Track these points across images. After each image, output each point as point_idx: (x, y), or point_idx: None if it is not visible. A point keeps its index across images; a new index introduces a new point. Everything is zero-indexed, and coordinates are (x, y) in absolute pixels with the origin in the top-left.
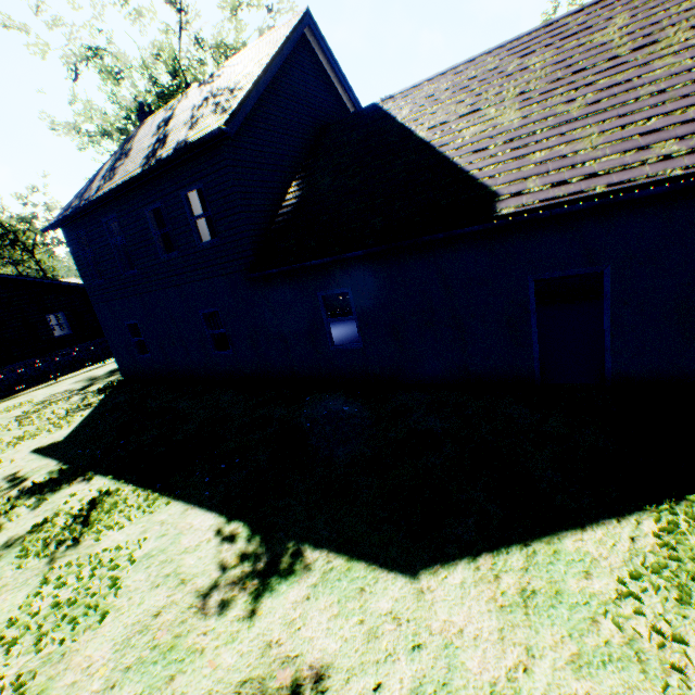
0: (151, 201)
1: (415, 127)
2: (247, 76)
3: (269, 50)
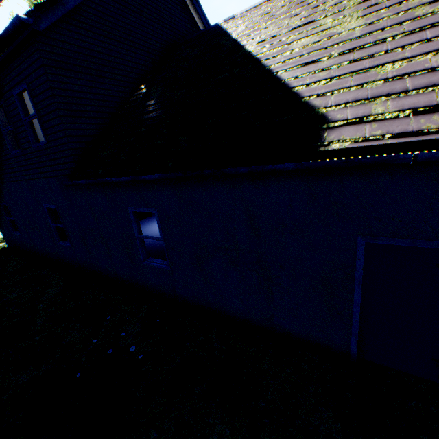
0: None
1: (246, 41)
2: None
3: None
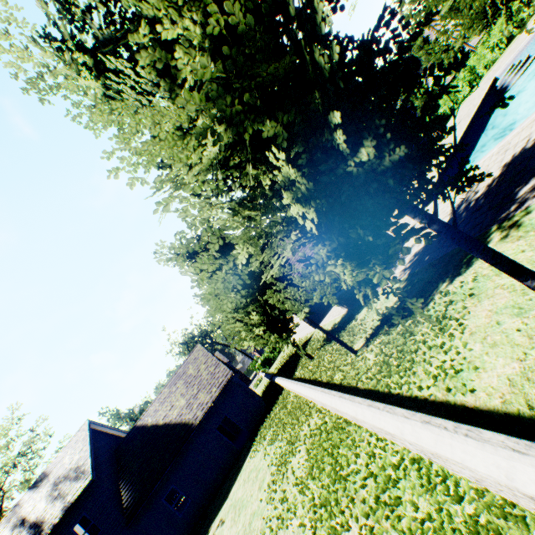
0: None
1: (158, 421)
2: (81, 458)
3: (83, 443)
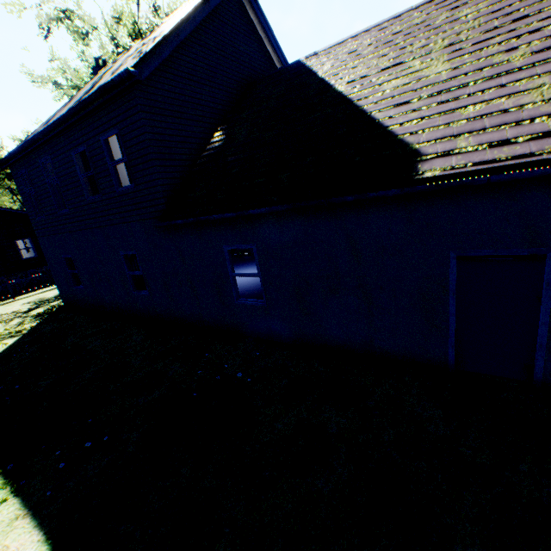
0: (76, 144)
1: (334, 81)
2: (171, 24)
3: (197, 1)
